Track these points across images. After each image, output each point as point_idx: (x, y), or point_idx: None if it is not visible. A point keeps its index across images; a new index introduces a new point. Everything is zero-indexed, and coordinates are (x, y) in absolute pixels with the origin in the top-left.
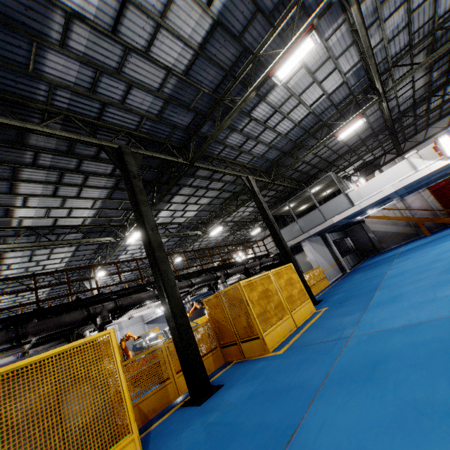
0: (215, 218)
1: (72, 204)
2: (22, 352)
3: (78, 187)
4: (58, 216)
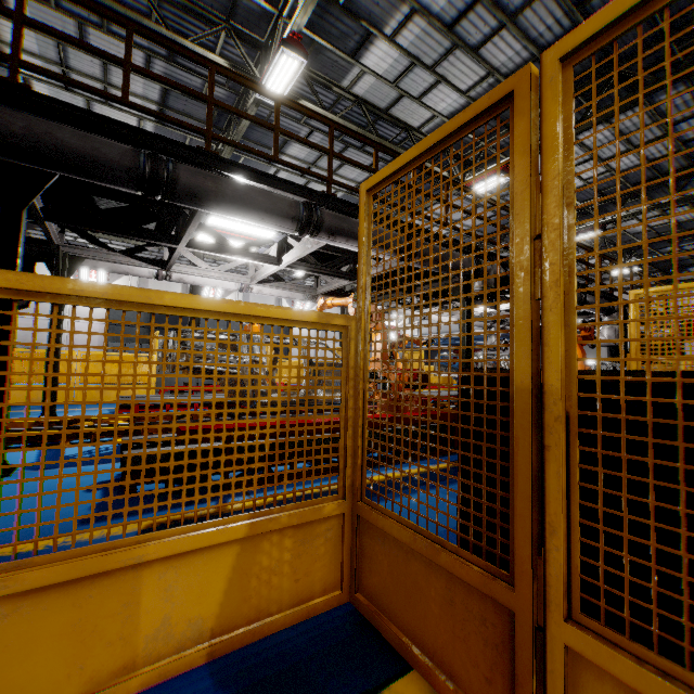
0: (587, 213)
1: (448, 69)
2: (312, 294)
3: (502, 19)
4: (407, 92)
